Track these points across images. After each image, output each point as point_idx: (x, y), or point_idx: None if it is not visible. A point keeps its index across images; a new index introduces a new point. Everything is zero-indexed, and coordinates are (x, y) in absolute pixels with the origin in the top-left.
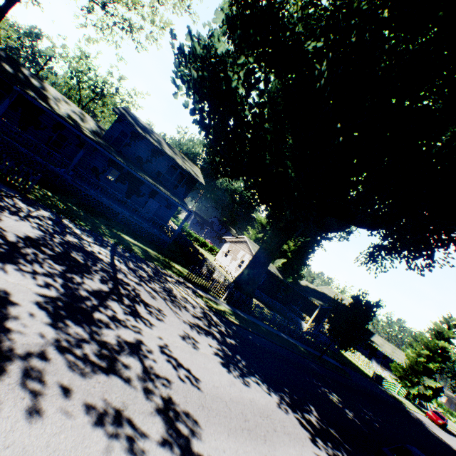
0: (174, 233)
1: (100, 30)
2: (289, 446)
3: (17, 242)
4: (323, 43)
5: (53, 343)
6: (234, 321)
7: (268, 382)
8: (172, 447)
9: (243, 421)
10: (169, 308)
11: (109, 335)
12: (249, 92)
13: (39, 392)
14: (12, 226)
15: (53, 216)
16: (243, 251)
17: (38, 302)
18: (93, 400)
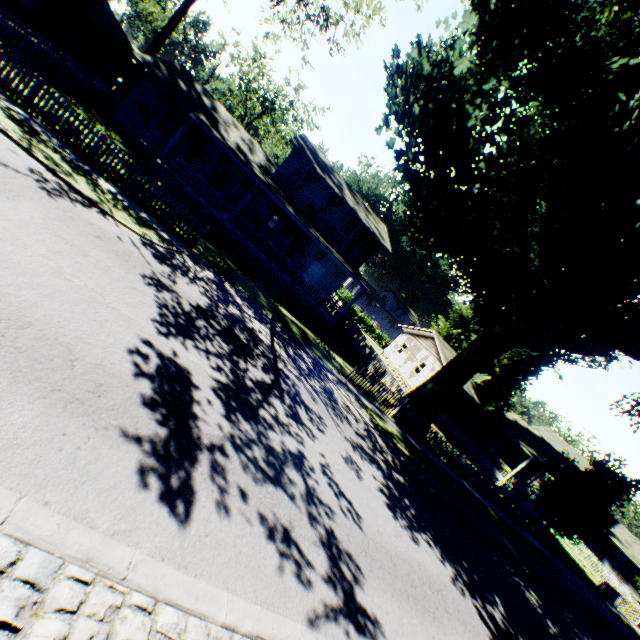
0: (339, 313)
1: (289, 28)
2: (462, 637)
3: (191, 312)
4: (639, 52)
5: (229, 437)
6: (404, 450)
7: (441, 545)
8: (335, 587)
9: (409, 585)
10: (330, 416)
11: (274, 439)
12: (492, 137)
13: (223, 489)
14: (185, 291)
15: (216, 278)
16: (426, 350)
17: (214, 388)
18: (265, 510)
